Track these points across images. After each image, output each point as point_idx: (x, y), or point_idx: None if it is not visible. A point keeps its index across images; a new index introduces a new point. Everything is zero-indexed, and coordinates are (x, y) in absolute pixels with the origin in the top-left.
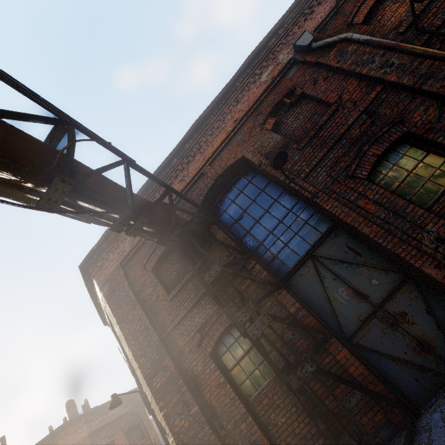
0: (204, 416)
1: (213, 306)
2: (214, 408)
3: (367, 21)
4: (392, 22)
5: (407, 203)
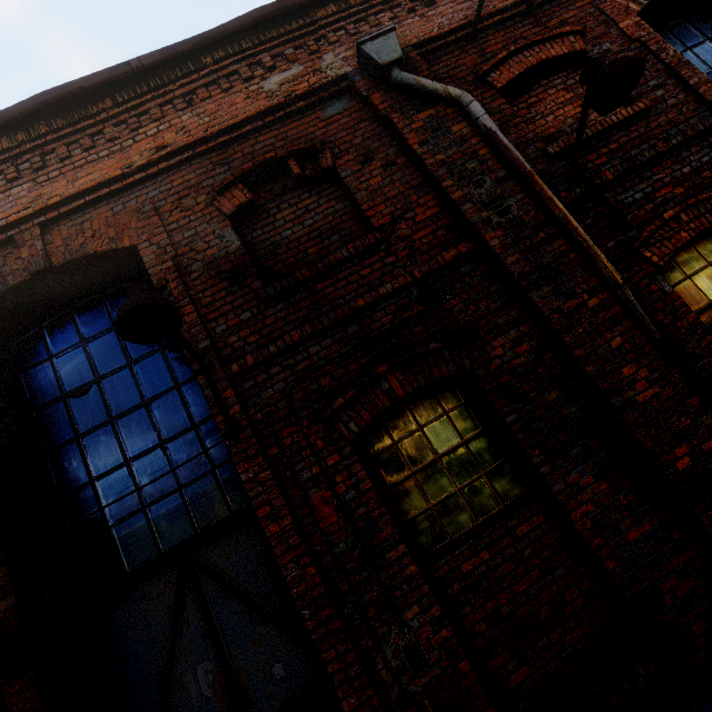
0: None
1: None
2: None
3: (512, 92)
4: (547, 124)
5: (397, 537)
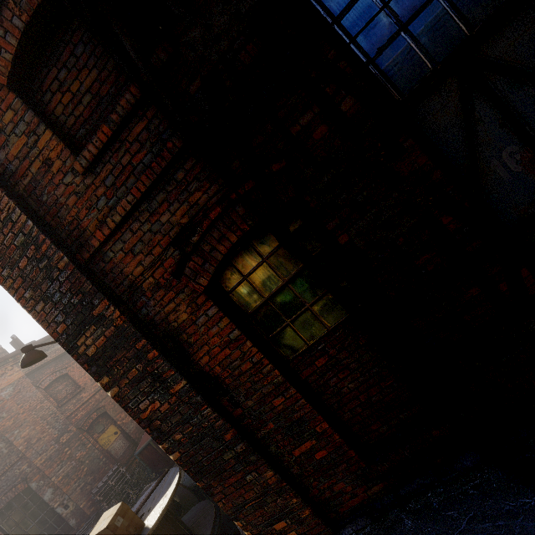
0: (199, 396)
1: (207, 186)
2: (219, 379)
3: None
4: None
5: None
